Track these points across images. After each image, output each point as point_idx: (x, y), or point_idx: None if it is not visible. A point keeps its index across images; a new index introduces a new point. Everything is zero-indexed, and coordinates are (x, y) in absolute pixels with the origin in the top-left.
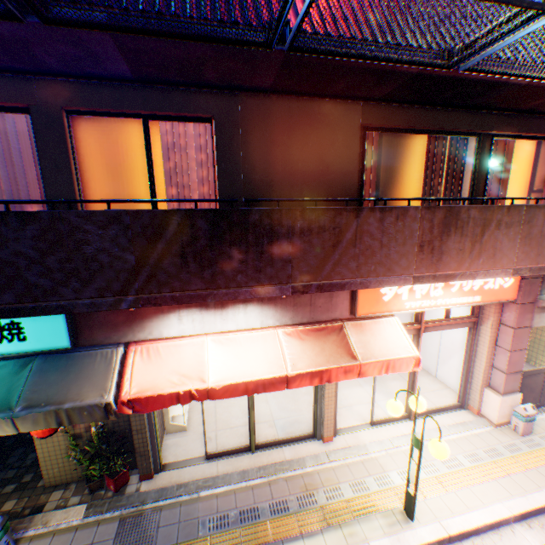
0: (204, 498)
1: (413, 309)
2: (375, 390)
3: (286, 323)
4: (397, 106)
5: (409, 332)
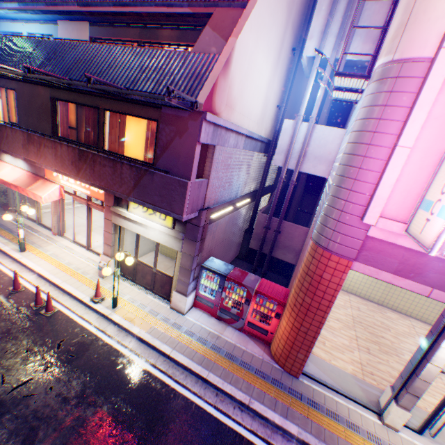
0: (10, 222)
1: (65, 185)
2: (74, 225)
3: (31, 171)
4: (62, 90)
5: (85, 203)
